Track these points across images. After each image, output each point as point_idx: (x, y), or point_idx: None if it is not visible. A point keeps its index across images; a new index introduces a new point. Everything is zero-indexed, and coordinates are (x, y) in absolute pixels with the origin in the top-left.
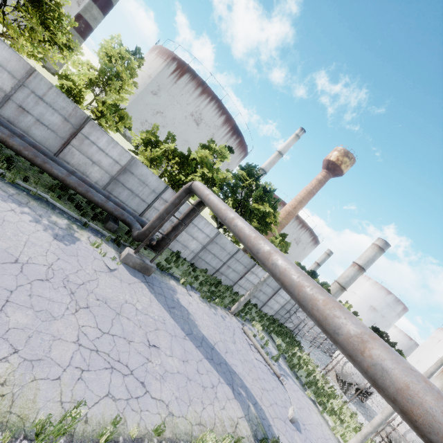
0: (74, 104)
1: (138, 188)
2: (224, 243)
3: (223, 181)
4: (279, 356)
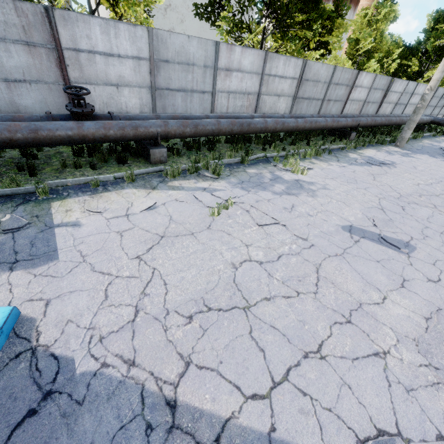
0: (387, 77)
1: (403, 99)
2: (439, 93)
3: (434, 46)
4: None
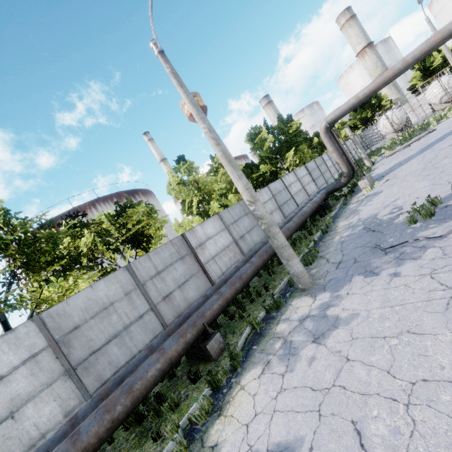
0: (237, 203)
1: (283, 198)
2: (311, 167)
3: (266, 150)
4: (405, 140)
